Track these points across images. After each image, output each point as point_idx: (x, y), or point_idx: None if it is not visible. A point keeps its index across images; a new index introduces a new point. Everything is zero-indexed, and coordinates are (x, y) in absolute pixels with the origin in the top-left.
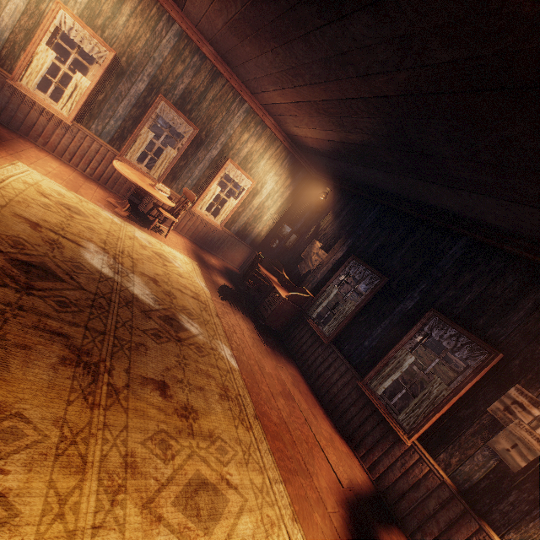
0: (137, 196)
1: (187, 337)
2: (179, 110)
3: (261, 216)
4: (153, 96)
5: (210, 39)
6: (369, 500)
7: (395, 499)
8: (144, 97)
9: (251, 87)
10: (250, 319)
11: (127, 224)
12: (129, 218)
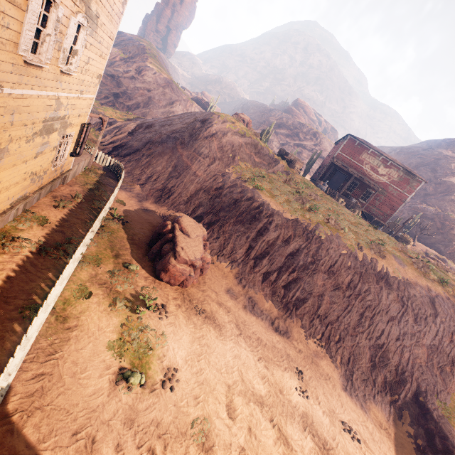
0: None
1: None
2: None
3: None
4: None
5: None
6: None
7: None
8: None
9: None
10: None
11: None
12: None
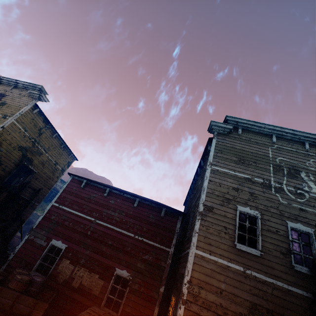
0: None
1: None
2: None
3: None
4: None
5: None
6: None
7: None
8: None
9: None
10: None
11: None
12: None
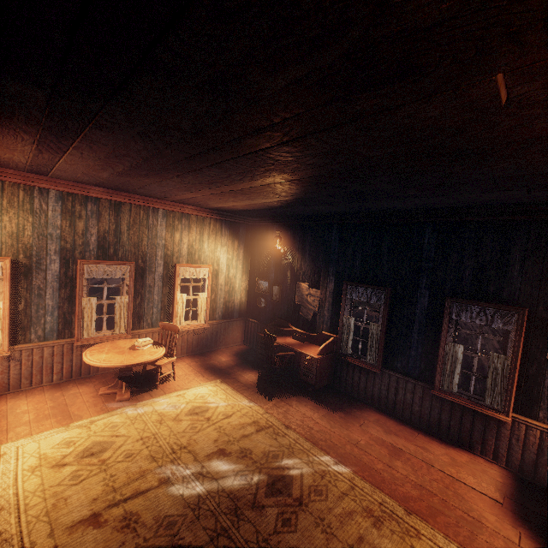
0: (126, 368)
1: (300, 490)
2: (104, 259)
3: (233, 287)
4: (72, 267)
5: (94, 184)
6: (520, 492)
7: (532, 472)
8: (64, 273)
9: (157, 197)
10: (302, 396)
11: (140, 405)
12: (132, 393)
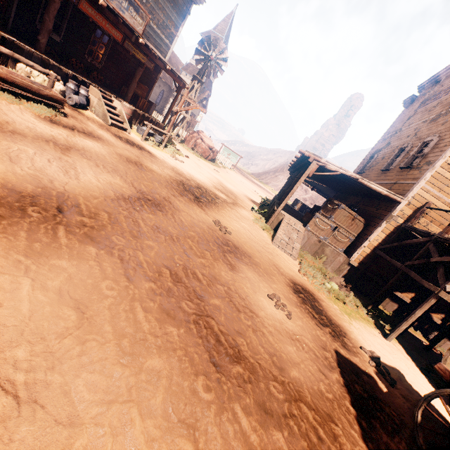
0: None
1: None
2: None
3: None
4: None
5: None
6: None
7: None
8: None
9: None
10: None
11: None
12: None
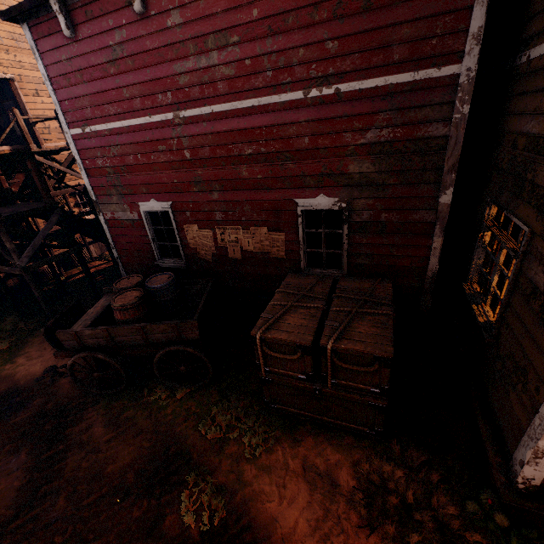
0: None
1: None
2: None
3: None
4: None
5: None
6: None
7: None
8: None
9: None
10: None
11: None
12: None
